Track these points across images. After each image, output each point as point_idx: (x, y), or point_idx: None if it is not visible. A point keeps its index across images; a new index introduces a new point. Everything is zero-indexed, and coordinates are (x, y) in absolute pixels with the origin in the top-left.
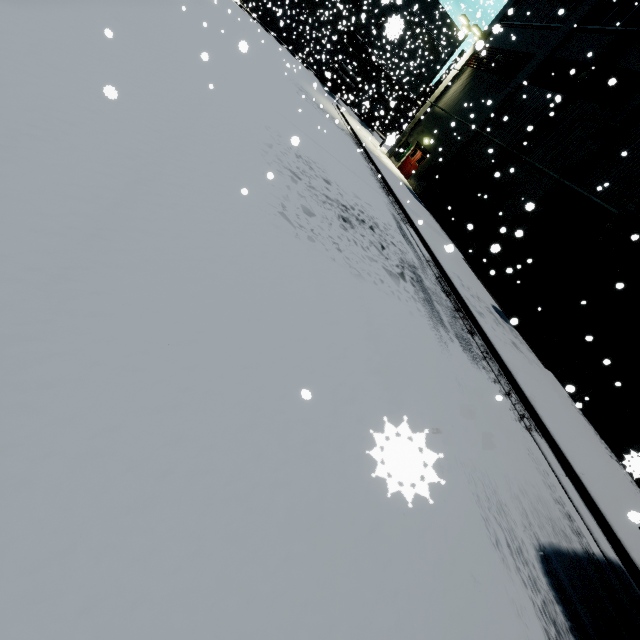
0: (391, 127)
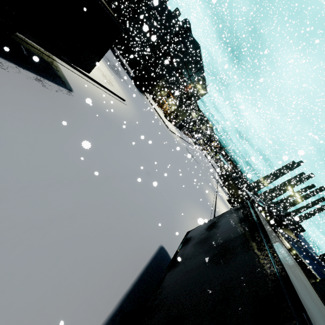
0: None
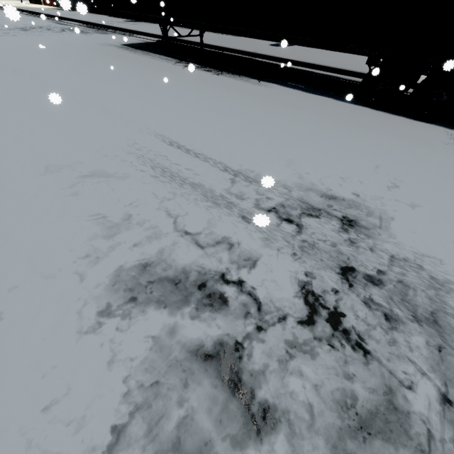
0: None
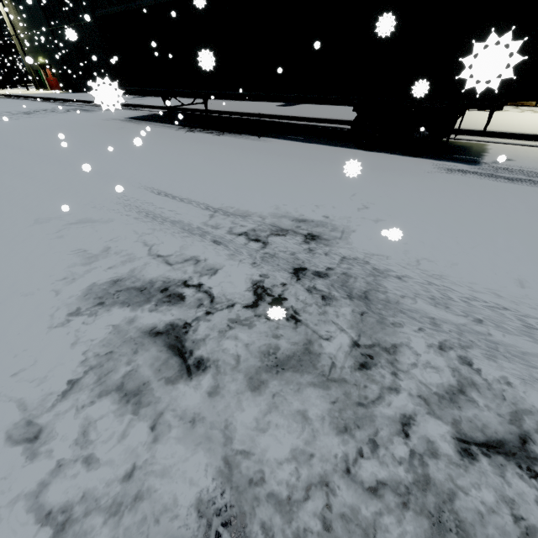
0: (24, 73)
